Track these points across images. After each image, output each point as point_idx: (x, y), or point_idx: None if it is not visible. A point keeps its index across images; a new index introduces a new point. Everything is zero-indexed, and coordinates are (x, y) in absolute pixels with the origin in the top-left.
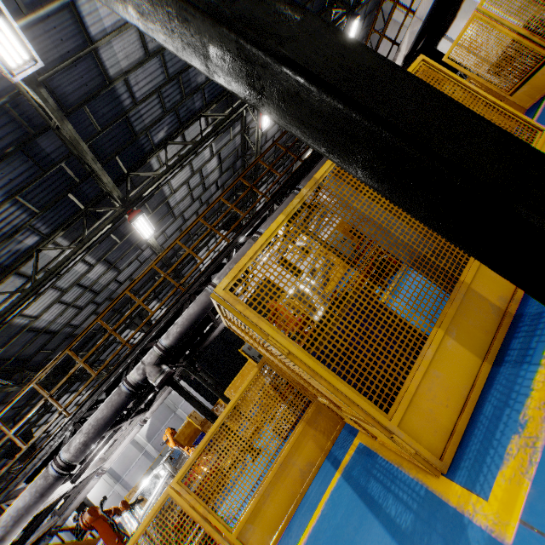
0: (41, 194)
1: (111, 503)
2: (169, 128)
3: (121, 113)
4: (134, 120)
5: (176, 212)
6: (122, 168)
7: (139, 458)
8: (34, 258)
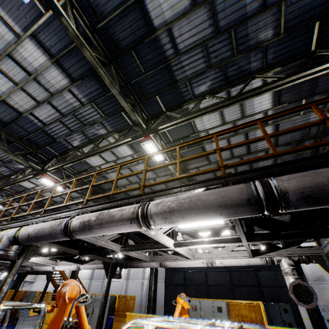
0: (107, 106)
1: (118, 285)
2: (213, 83)
3: (164, 61)
4: (175, 69)
5: (212, 158)
6: (161, 106)
7: (139, 281)
8: (99, 140)
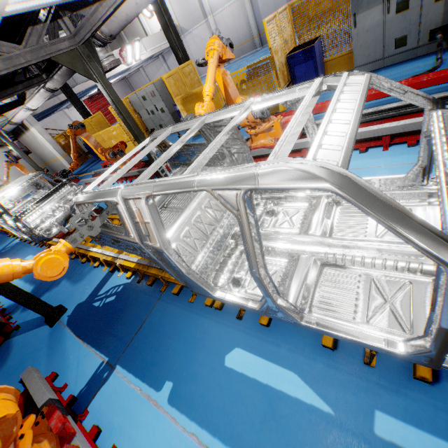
0: None
1: None
2: None
3: None
4: None
5: None
6: None
7: None
8: None
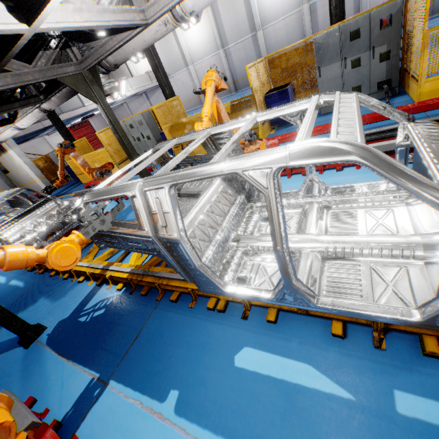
0: None
1: None
2: None
3: None
4: None
5: None
6: None
7: None
8: None
